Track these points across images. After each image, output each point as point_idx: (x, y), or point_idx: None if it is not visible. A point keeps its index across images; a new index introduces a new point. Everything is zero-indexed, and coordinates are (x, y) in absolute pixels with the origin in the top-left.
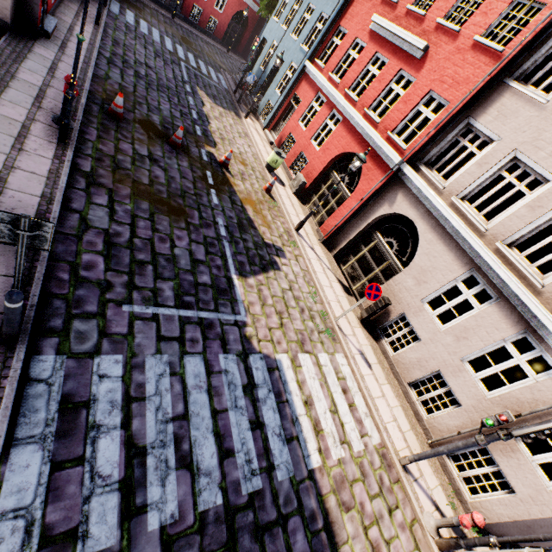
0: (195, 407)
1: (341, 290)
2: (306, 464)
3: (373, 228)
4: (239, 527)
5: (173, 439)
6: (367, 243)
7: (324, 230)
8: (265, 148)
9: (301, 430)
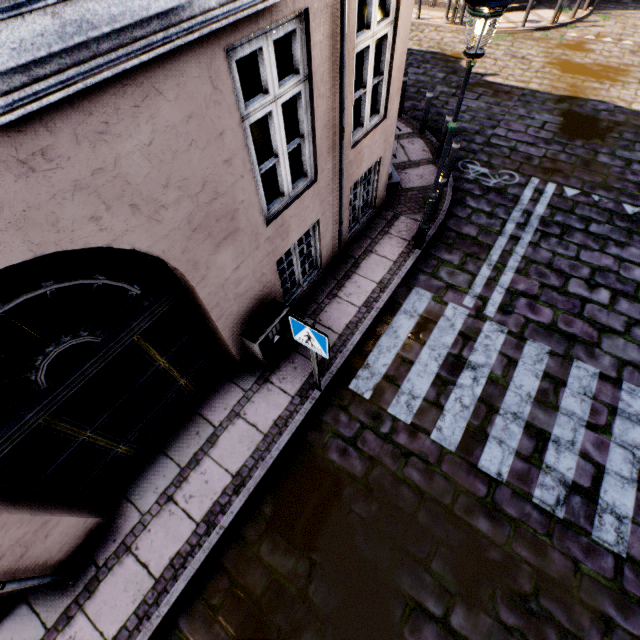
0: None
1: None
2: None
3: None
4: None
5: None
6: None
7: None
8: None
9: None
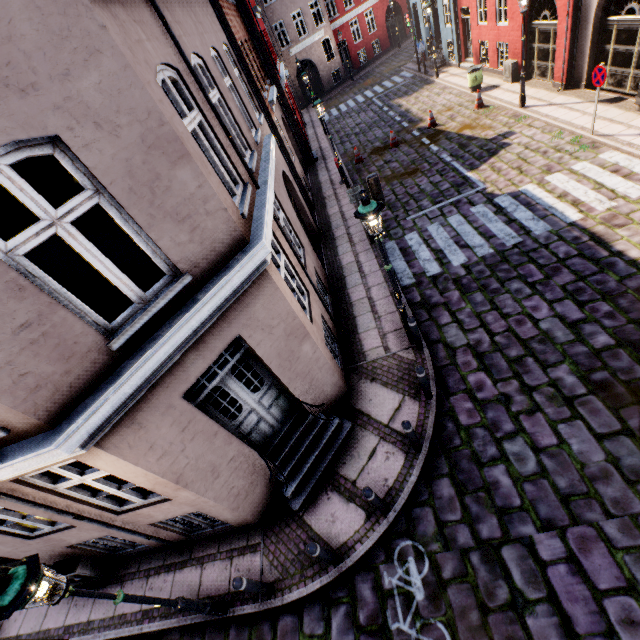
0: (462, 231)
1: (602, 107)
2: (564, 222)
3: (602, 19)
4: (508, 255)
5: (454, 243)
6: (608, 39)
7: (558, 78)
8: (466, 80)
9: (555, 211)
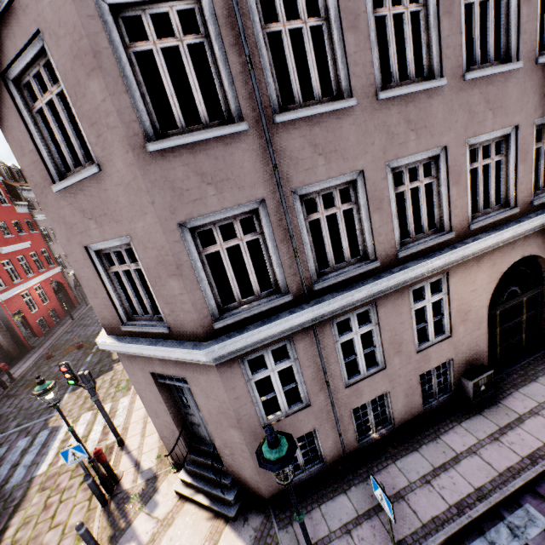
0: None
1: None
2: (33, 474)
3: None
4: None
5: None
6: None
7: None
8: None
9: (46, 457)
